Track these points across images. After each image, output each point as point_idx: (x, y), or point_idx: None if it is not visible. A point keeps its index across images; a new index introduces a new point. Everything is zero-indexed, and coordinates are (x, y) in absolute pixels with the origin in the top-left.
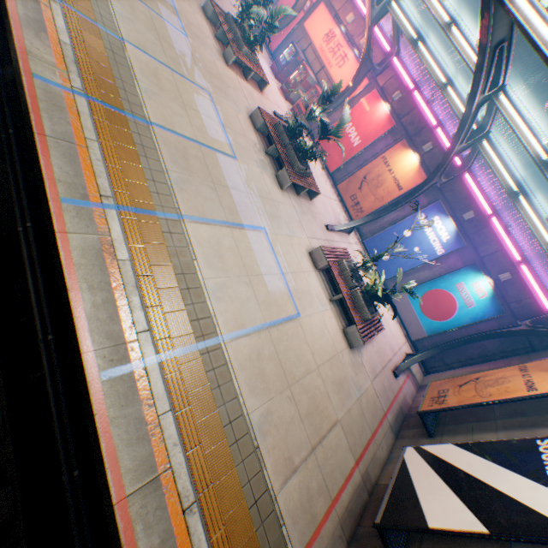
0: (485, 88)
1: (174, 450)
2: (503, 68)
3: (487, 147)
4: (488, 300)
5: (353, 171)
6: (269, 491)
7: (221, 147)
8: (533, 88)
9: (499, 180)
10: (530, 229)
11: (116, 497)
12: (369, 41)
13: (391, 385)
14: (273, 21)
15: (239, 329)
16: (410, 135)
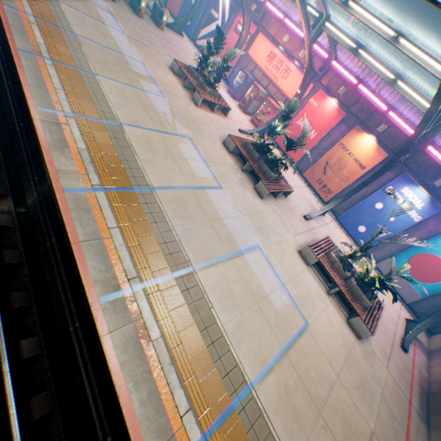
0: None
1: None
2: None
3: None
4: None
5: (314, 159)
6: None
7: (208, 183)
8: None
9: None
10: None
11: None
12: (310, 56)
13: (404, 363)
14: (226, 63)
15: (262, 366)
16: (362, 120)
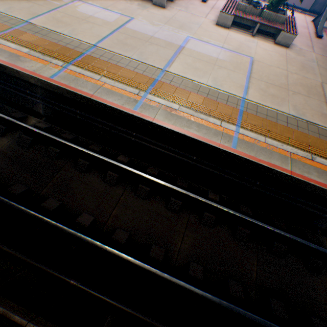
0: None
1: (284, 148)
2: None
3: None
4: None
5: None
6: None
7: (121, 21)
8: None
9: None
10: None
11: (288, 173)
12: None
13: (323, 45)
14: None
15: (242, 89)
16: None
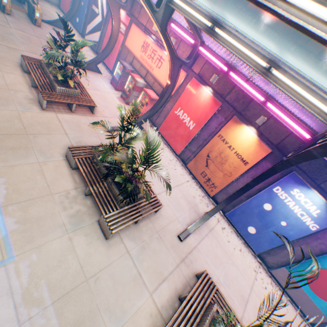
0: None
1: None
2: None
3: None
4: None
5: (196, 150)
6: None
7: None
8: None
9: None
10: None
11: None
12: (168, 42)
13: None
14: (74, 56)
15: None
16: (239, 110)
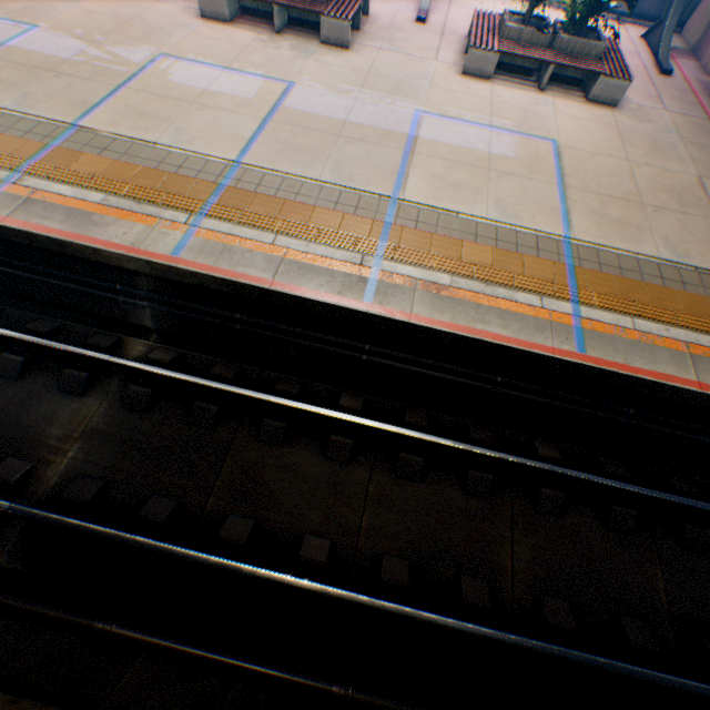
0: None
1: (671, 334)
2: None
3: None
4: None
5: None
6: None
7: (271, 94)
8: None
9: None
10: None
11: (694, 388)
12: None
13: (677, 89)
14: None
15: (558, 217)
16: None
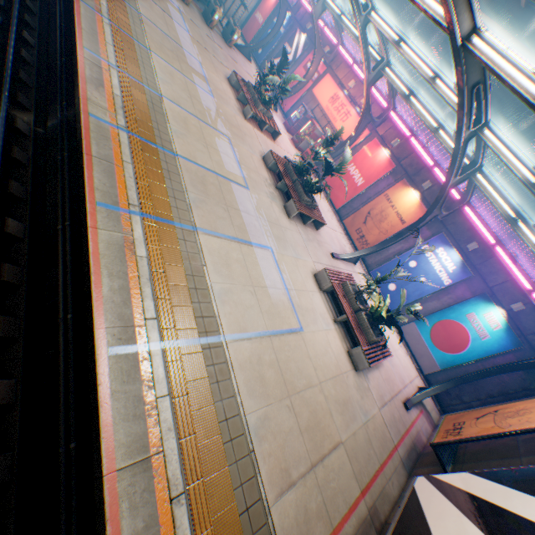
0: (469, 124)
1: (167, 435)
2: (482, 106)
3: (481, 179)
4: (502, 332)
5: (357, 207)
6: (262, 500)
7: (235, 179)
8: (529, 139)
9: (496, 207)
10: (534, 253)
11: (107, 469)
12: (367, 99)
13: (402, 417)
14: (285, 86)
15: (241, 332)
16: (410, 175)
